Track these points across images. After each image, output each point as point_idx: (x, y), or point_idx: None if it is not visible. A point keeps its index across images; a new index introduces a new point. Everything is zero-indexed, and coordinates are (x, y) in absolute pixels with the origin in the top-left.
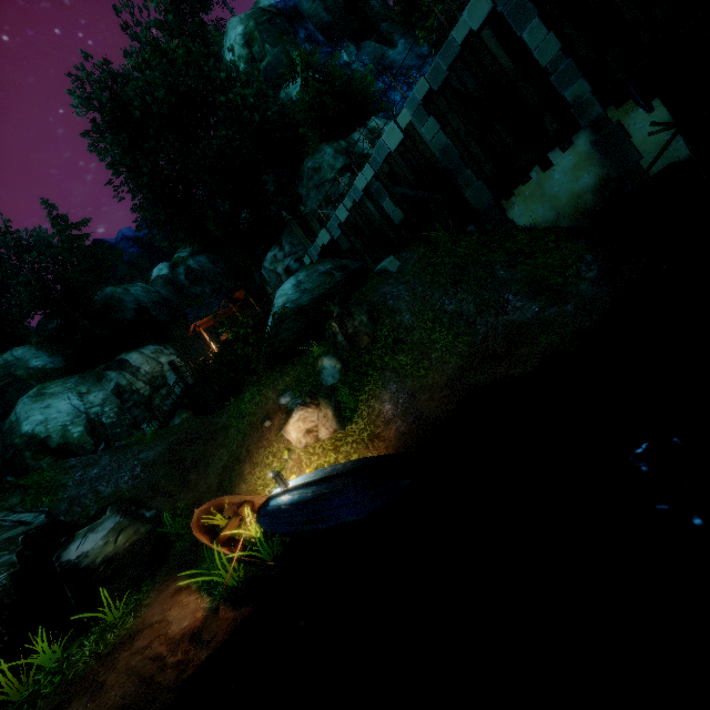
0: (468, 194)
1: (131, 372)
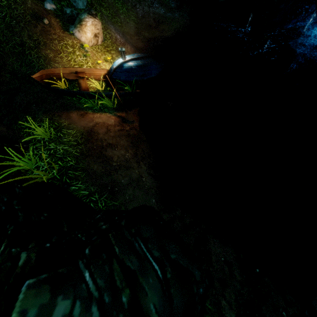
0: None
1: None
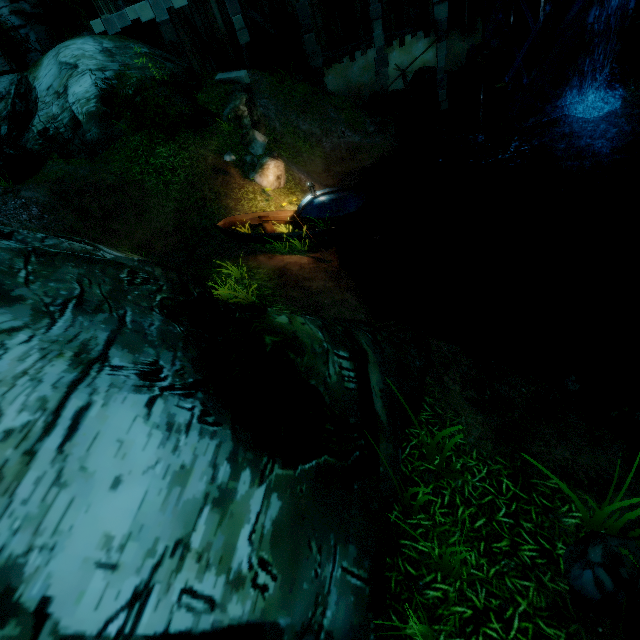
0: (309, 51)
1: None
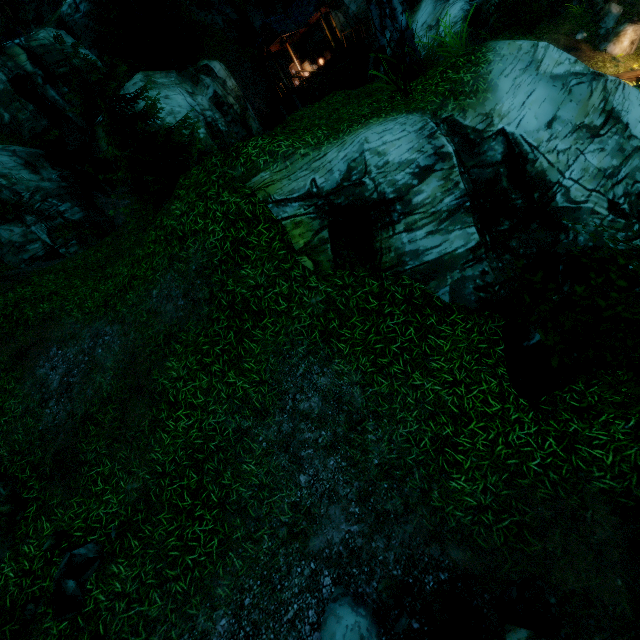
0: None
1: (219, 83)
